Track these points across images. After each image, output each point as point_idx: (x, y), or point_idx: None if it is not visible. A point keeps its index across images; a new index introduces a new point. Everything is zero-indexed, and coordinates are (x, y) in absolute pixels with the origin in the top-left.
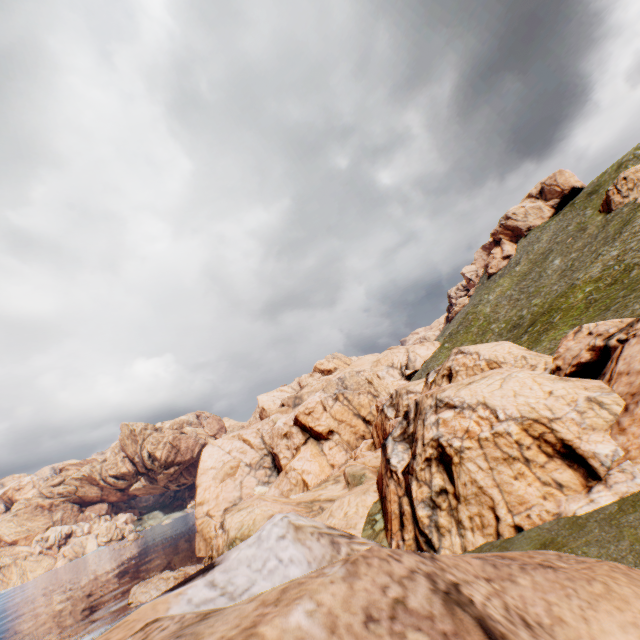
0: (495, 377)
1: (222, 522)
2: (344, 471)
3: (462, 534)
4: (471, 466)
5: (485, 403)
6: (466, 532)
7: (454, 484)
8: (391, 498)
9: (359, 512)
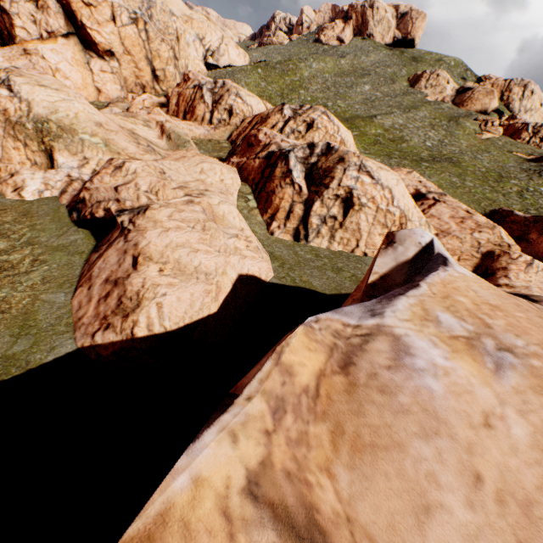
0: (394, 176)
1: (5, 81)
2: (162, 123)
3: (331, 242)
4: (363, 217)
5: (391, 190)
6: (334, 243)
7: (345, 219)
8: (286, 198)
9: (234, 186)
